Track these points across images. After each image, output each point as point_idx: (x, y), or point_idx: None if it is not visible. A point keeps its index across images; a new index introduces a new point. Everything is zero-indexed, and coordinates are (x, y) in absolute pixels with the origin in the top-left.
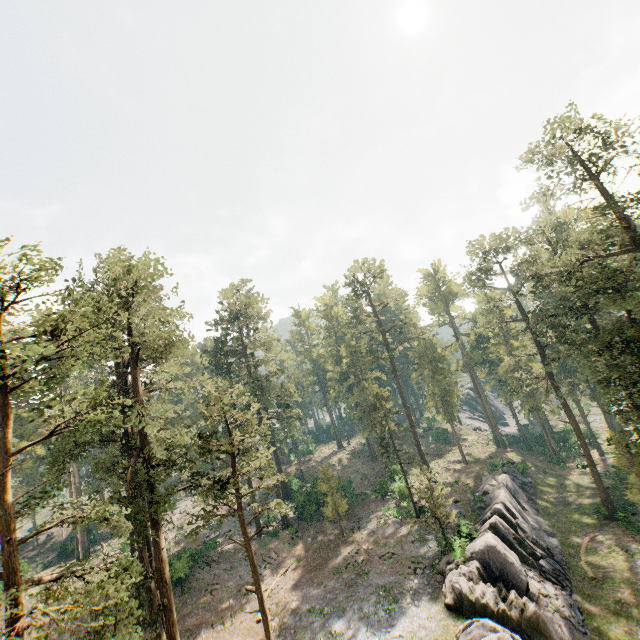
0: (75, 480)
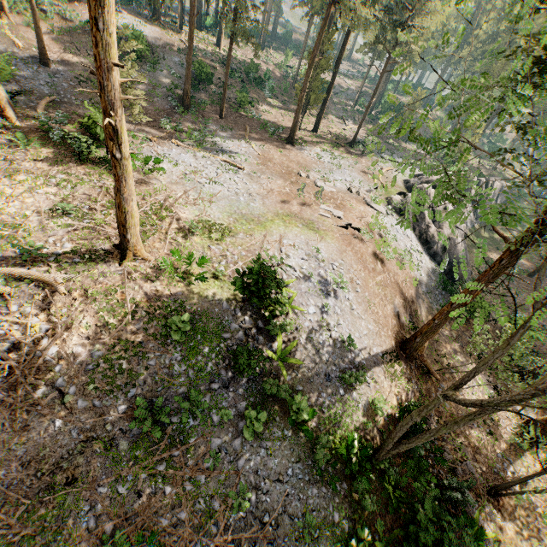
0: None
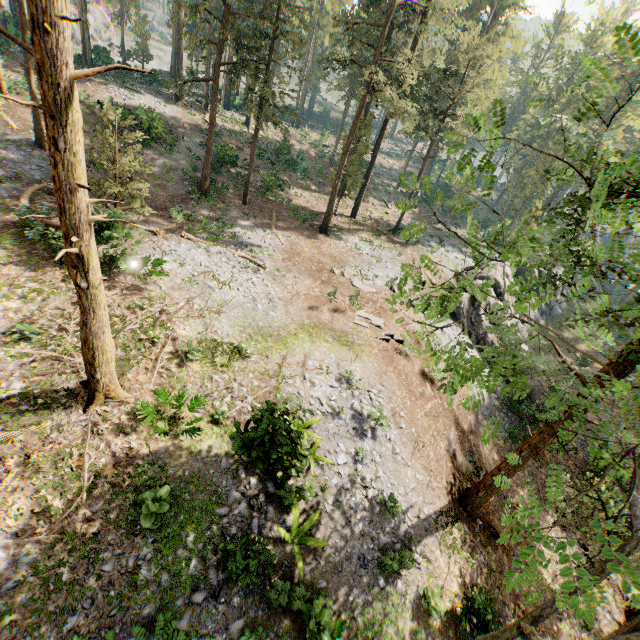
0: (308, 64)
